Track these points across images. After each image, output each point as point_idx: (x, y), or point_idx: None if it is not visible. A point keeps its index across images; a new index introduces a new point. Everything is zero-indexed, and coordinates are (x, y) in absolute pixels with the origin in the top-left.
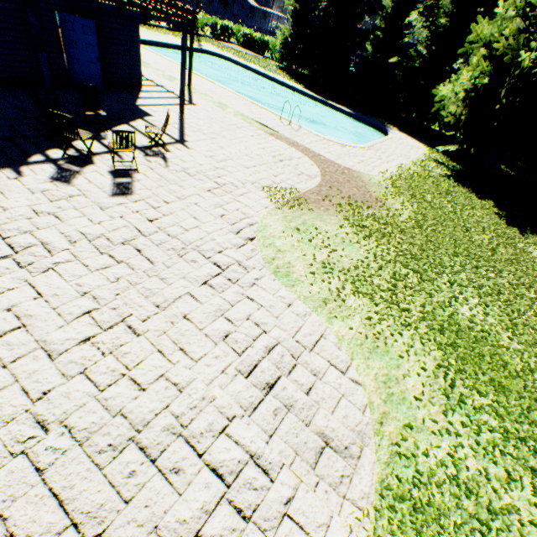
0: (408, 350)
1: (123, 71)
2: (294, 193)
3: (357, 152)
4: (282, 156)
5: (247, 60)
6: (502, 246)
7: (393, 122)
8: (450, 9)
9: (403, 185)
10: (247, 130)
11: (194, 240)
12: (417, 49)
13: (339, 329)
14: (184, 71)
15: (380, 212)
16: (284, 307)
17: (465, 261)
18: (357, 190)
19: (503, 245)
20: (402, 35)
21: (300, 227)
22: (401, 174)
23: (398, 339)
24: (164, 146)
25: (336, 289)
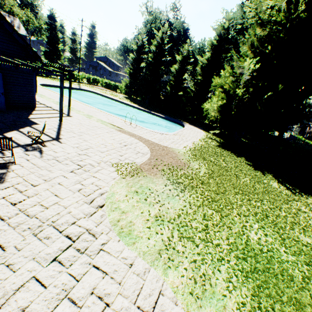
0: (228, 286)
1: (22, 99)
2: (133, 165)
3: (170, 137)
4: (126, 142)
5: (107, 93)
6: (257, 183)
7: (186, 120)
8: (201, 73)
9: (197, 153)
10: (104, 129)
11: (51, 215)
12: (190, 89)
13: (173, 279)
14: (62, 99)
15: (188, 171)
16: (126, 268)
17: (242, 197)
18: (172, 159)
19: (257, 182)
20: (182, 83)
21: (138, 190)
22: (195, 147)
23: (218, 276)
24: (42, 143)
25: (167, 237)
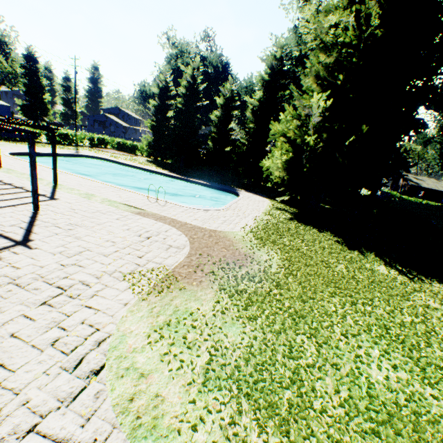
0: None
1: None
2: (162, 272)
3: (219, 213)
4: (149, 232)
5: (121, 158)
6: (358, 271)
7: (240, 186)
8: (253, 119)
9: (263, 235)
10: (112, 214)
11: None
12: (241, 141)
13: None
14: (34, 174)
15: (252, 268)
16: None
17: (341, 299)
18: (226, 249)
19: (357, 270)
20: (229, 135)
21: (171, 319)
22: (258, 225)
23: None
24: None
25: (230, 417)
